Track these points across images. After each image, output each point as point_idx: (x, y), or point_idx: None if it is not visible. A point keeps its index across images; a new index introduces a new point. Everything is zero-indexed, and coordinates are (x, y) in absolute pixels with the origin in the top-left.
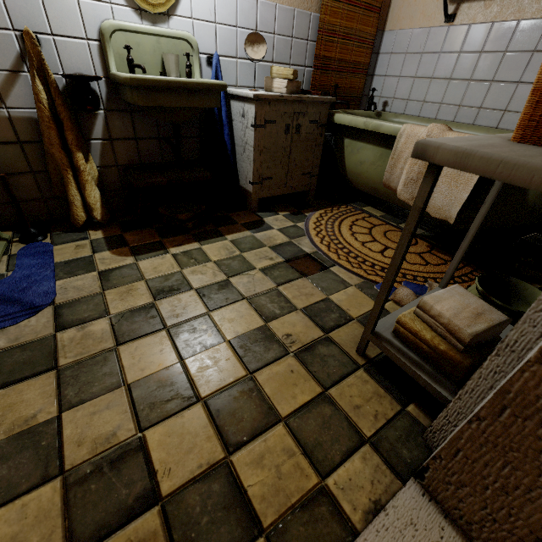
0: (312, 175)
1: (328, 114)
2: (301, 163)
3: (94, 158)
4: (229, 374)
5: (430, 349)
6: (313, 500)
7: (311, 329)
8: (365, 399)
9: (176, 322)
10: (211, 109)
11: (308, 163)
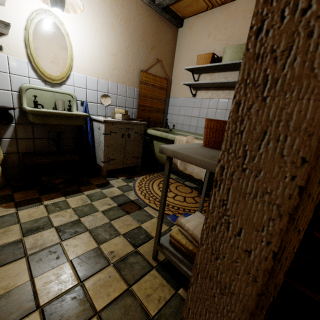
0: (138, 158)
1: (144, 129)
2: (131, 152)
3: (2, 148)
4: (66, 284)
5: (186, 250)
6: None
7: (127, 247)
8: (154, 289)
9: (35, 251)
10: (81, 125)
11: (136, 152)
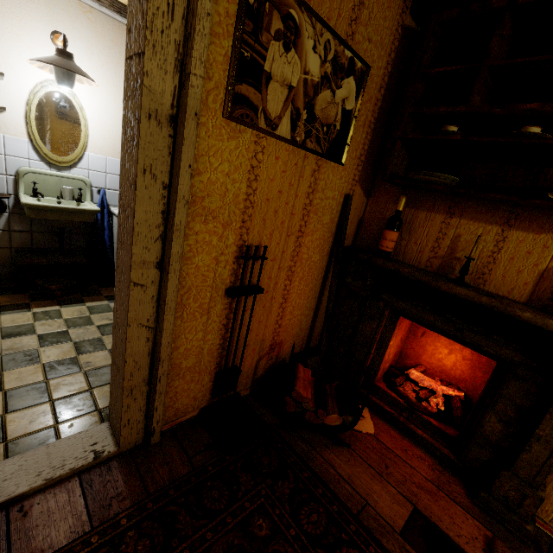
0: None
1: None
2: None
3: None
4: (32, 379)
5: None
6: (45, 431)
7: (107, 360)
8: None
9: (11, 352)
10: (96, 219)
11: None
